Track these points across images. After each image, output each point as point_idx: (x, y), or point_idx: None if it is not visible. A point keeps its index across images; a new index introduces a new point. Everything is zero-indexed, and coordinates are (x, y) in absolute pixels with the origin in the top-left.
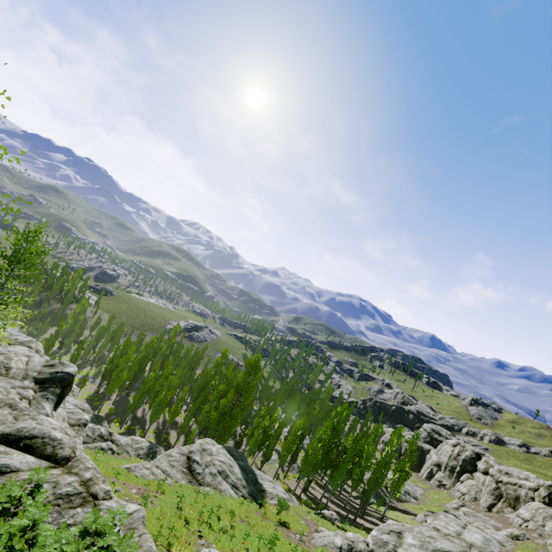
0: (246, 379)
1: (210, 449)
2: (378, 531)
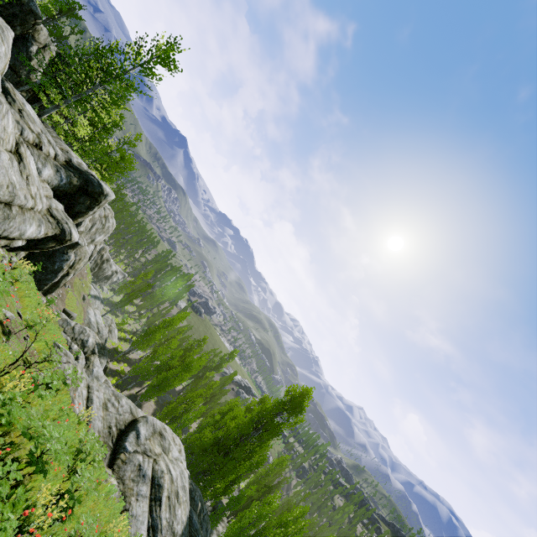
0: (276, 409)
1: (170, 445)
2: None
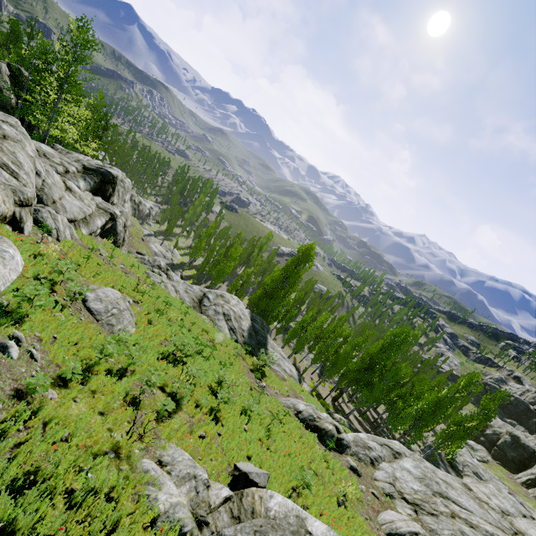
0: (292, 264)
1: (229, 300)
2: (368, 437)
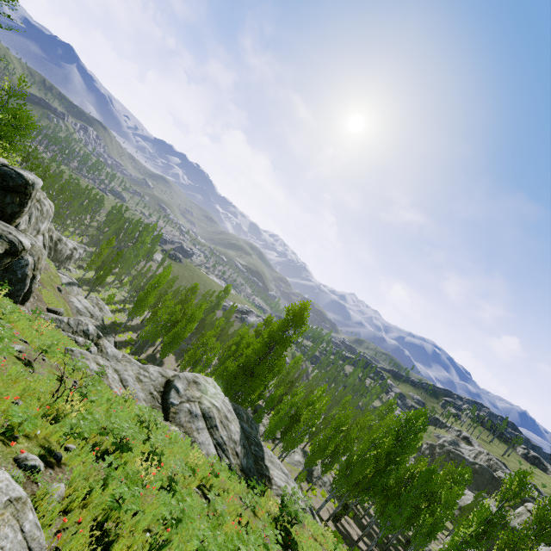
0: (282, 328)
1: (206, 387)
2: None
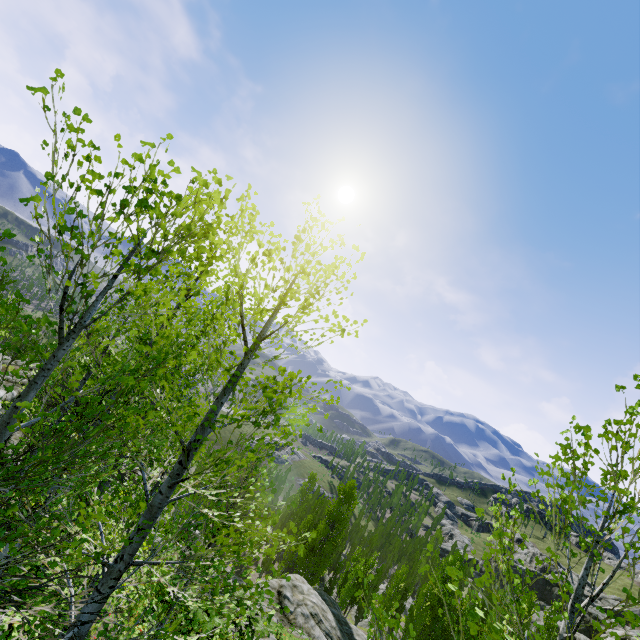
0: (339, 509)
1: (301, 587)
2: None
